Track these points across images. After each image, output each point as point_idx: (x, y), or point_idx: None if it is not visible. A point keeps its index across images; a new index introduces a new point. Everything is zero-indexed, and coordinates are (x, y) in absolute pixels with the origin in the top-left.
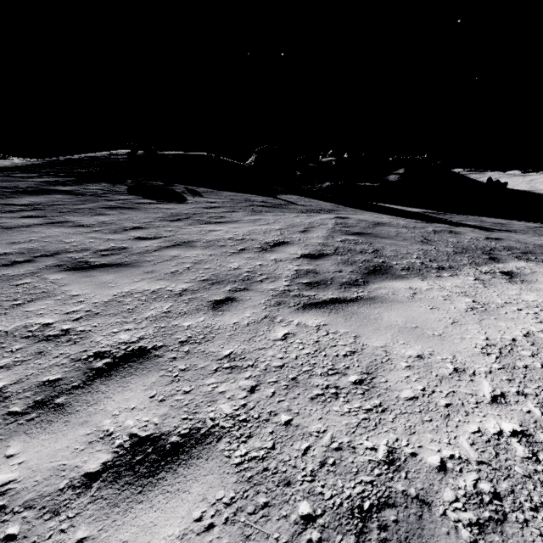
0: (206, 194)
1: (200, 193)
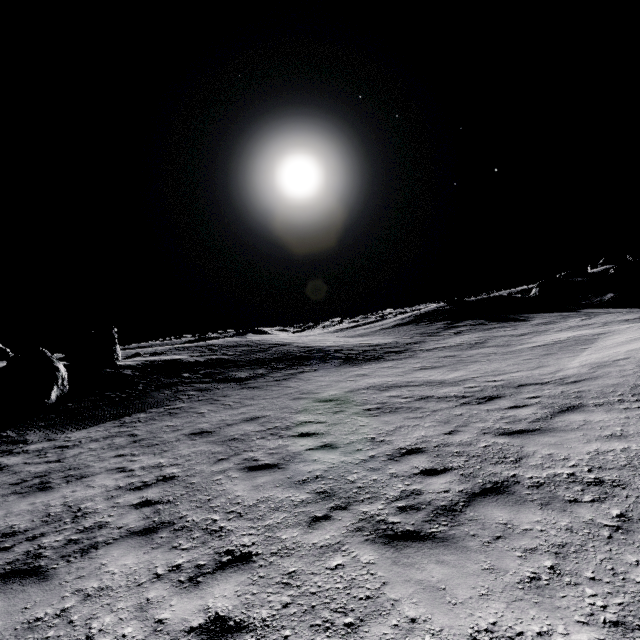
0: (532, 316)
1: (527, 316)
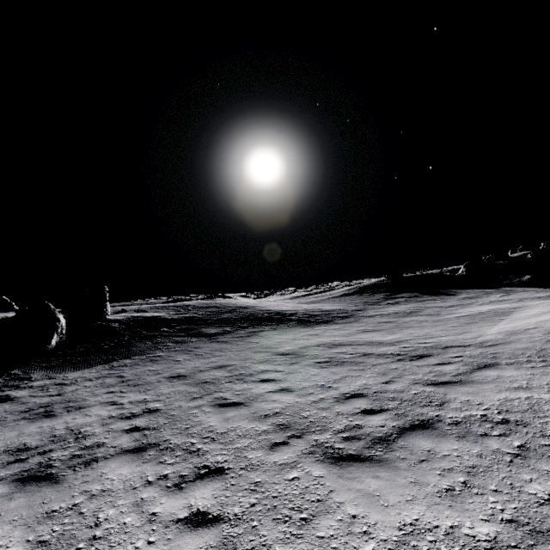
0: (459, 292)
1: (455, 291)
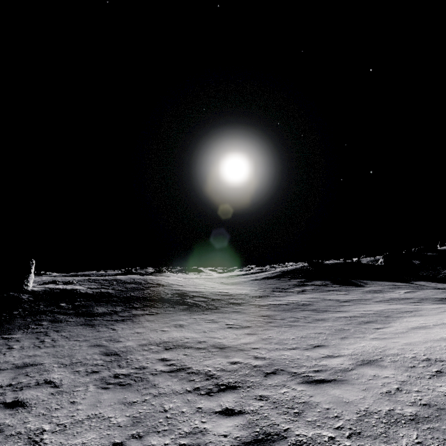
0: (369, 283)
1: (366, 282)
